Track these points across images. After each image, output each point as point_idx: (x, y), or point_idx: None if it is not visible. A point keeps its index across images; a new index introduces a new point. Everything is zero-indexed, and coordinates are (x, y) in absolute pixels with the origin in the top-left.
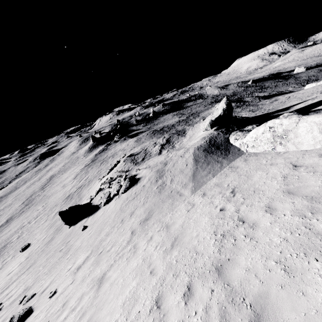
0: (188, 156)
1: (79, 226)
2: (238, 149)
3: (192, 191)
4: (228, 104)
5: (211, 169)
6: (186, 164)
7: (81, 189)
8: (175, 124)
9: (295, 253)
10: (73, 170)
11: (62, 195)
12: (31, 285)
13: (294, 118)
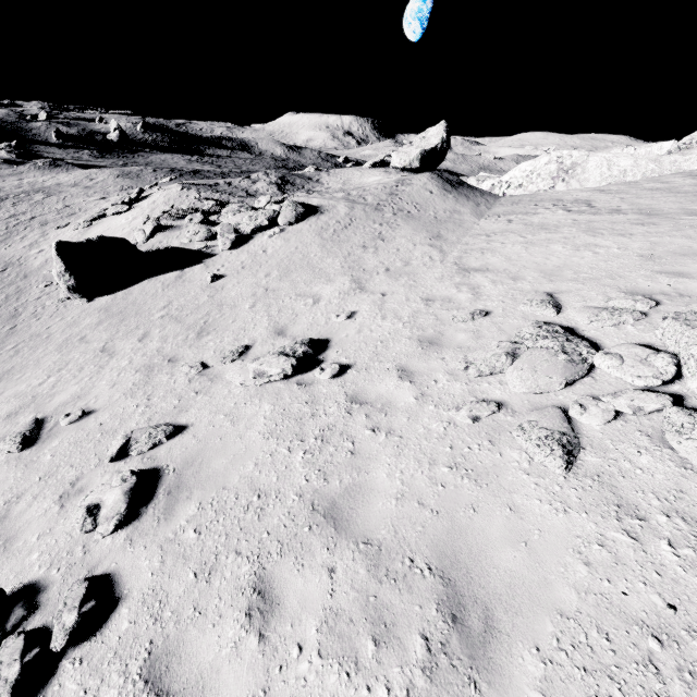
0: (423, 183)
1: (159, 286)
2: (489, 192)
3: (476, 217)
4: (449, 135)
5: (477, 202)
6: (430, 191)
7: None
8: (229, 172)
9: (696, 198)
10: None
11: None
12: (170, 357)
13: (584, 152)
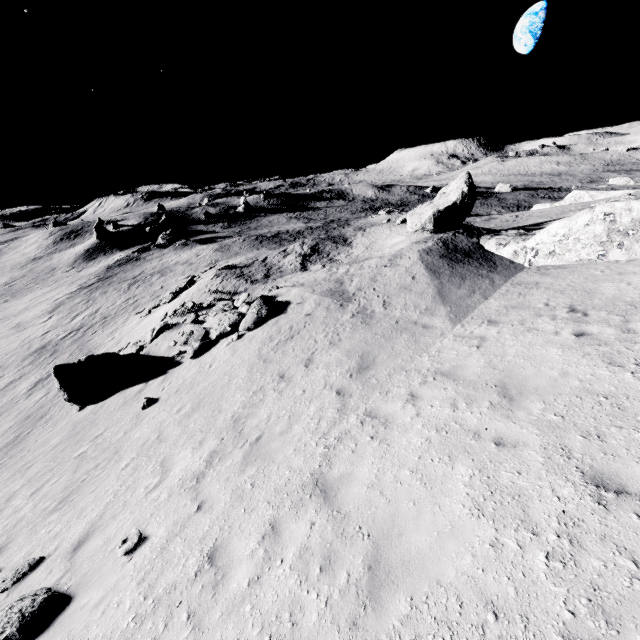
0: (411, 263)
1: (120, 403)
2: (510, 260)
3: (452, 321)
4: (471, 186)
5: (473, 287)
6: (413, 276)
7: (85, 334)
8: (304, 230)
9: None
10: (43, 294)
11: (16, 346)
12: (5, 543)
13: None
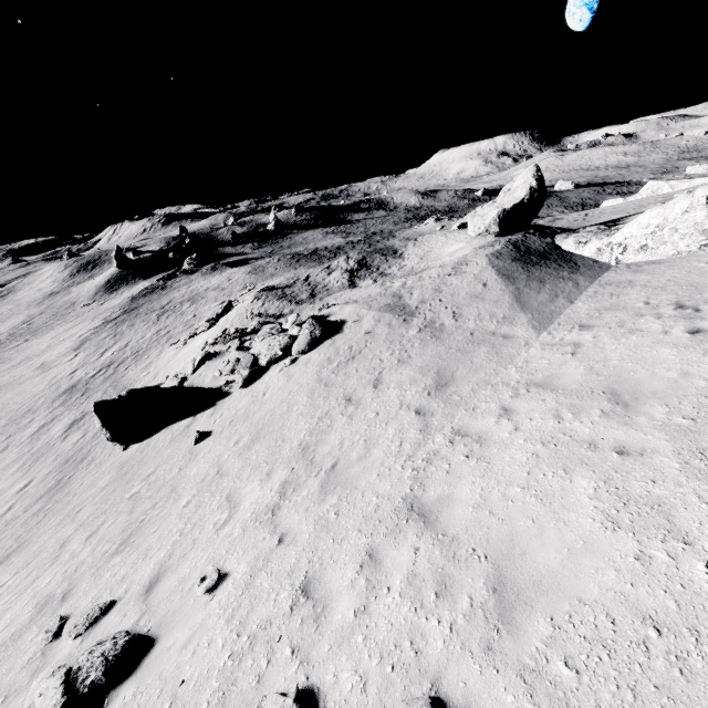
0: (479, 269)
1: (168, 439)
2: (593, 260)
3: (536, 328)
4: (541, 180)
5: (555, 291)
6: (483, 283)
7: (117, 370)
8: (345, 245)
9: None
10: (66, 331)
11: (44, 387)
12: (68, 589)
13: None
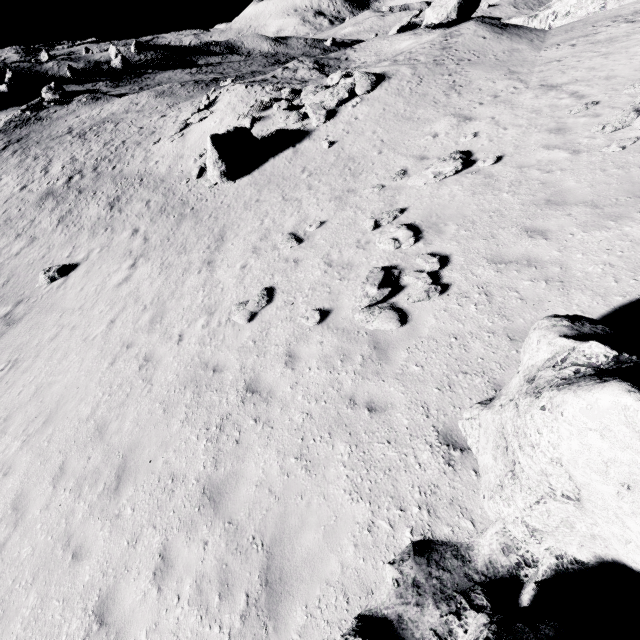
0: (473, 31)
1: (285, 161)
2: (534, 28)
3: (535, 51)
4: None
5: (529, 38)
6: (483, 37)
7: (101, 171)
8: (243, 75)
9: None
10: None
11: None
12: (346, 190)
13: None
